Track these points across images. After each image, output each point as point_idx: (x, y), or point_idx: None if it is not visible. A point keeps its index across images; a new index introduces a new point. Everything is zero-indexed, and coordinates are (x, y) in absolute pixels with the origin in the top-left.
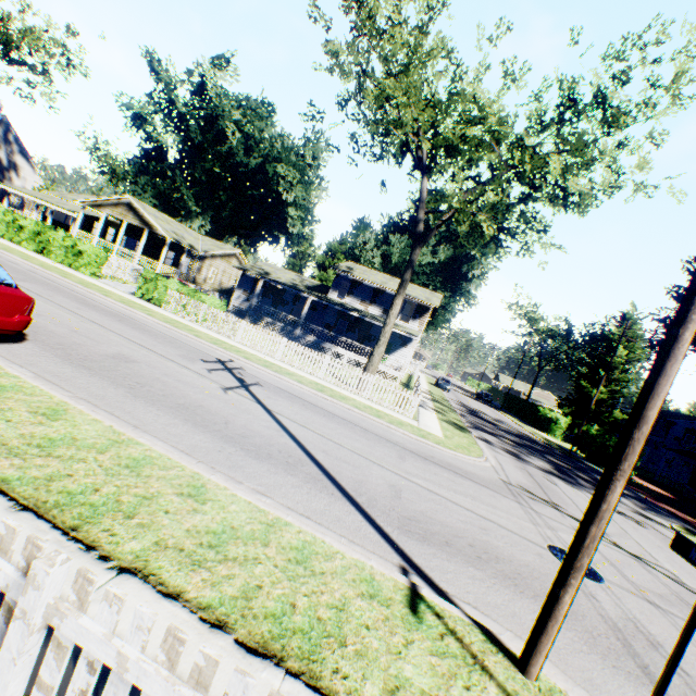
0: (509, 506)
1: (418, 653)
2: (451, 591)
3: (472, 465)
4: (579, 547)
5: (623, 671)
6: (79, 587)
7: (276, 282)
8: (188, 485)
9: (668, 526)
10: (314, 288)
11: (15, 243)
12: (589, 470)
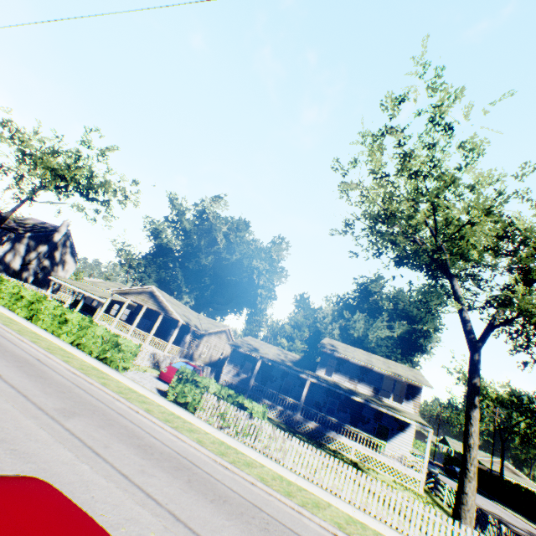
0: None
1: None
2: None
3: None
4: None
5: None
6: None
7: (275, 361)
8: None
9: None
10: (299, 363)
11: (55, 334)
12: None
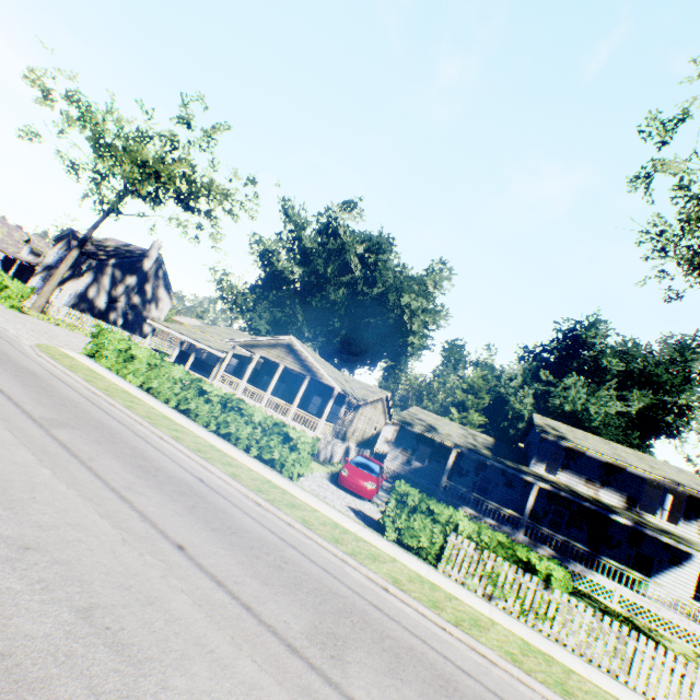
0: None
1: None
2: None
3: None
4: None
5: None
6: None
7: (479, 454)
8: None
9: None
10: (497, 450)
11: (187, 415)
12: None
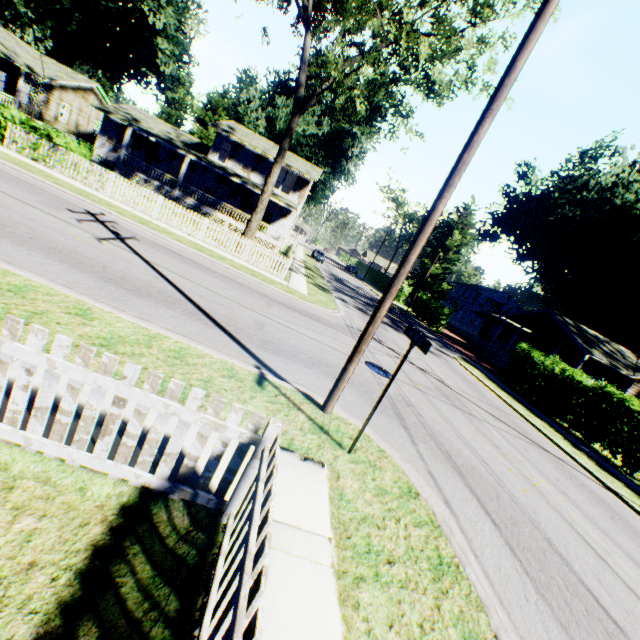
0: (346, 339)
1: (258, 402)
2: (289, 378)
3: (326, 315)
4: (361, 340)
5: (385, 414)
6: (10, 327)
7: (148, 133)
8: (75, 308)
9: (452, 357)
10: (193, 147)
11: None
12: (415, 324)
